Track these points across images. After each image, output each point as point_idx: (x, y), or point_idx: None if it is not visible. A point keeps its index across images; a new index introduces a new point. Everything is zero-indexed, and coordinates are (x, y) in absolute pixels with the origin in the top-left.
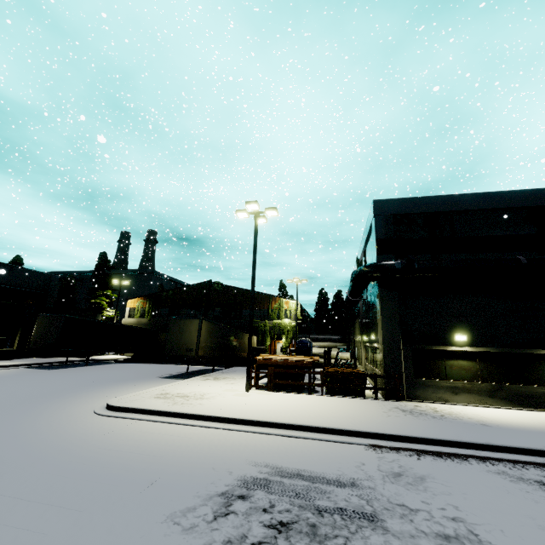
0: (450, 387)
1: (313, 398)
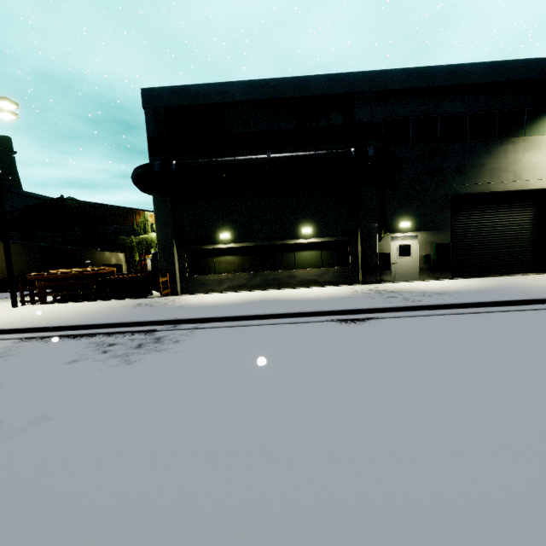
0: (216, 279)
1: (76, 304)
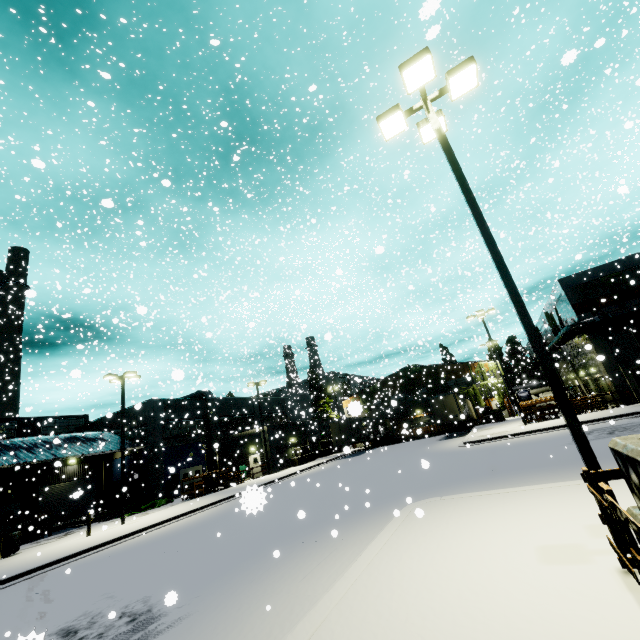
0: None
1: None
